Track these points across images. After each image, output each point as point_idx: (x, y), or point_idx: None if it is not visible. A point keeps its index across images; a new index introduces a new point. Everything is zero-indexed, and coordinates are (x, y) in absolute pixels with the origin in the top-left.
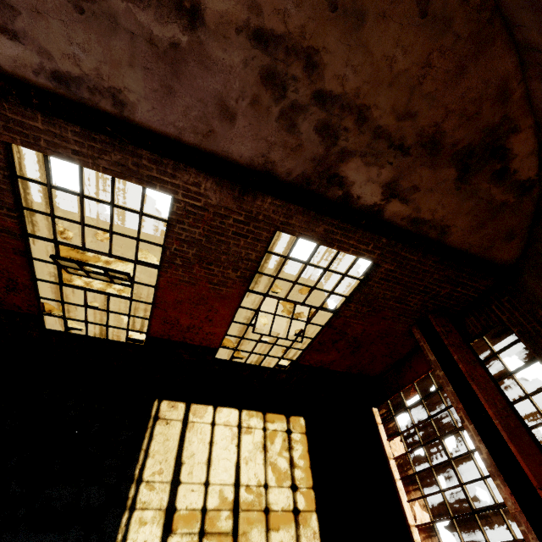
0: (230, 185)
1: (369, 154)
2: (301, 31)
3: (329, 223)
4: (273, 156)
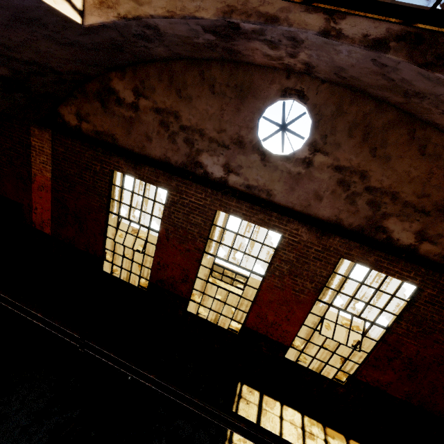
0: (315, 230)
1: (402, 215)
2: (358, 165)
3: (378, 255)
4: (341, 216)
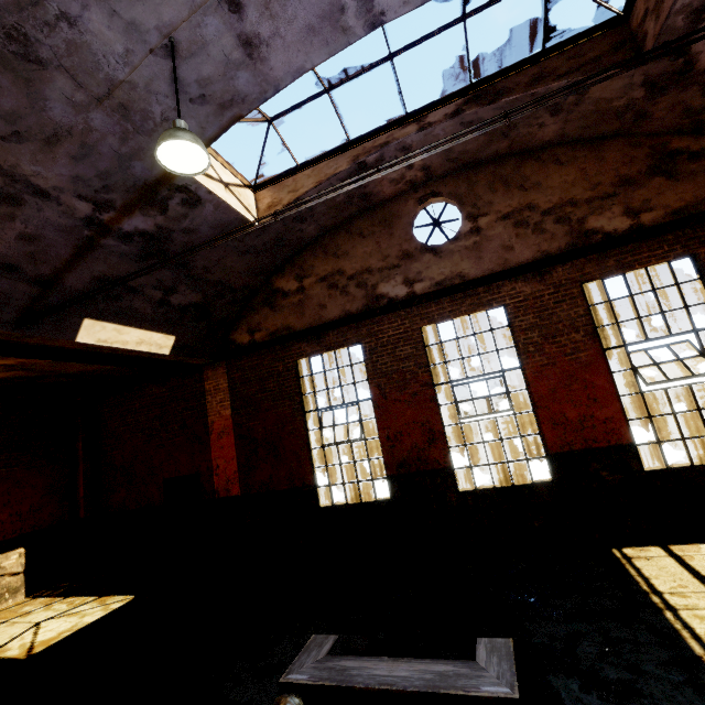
0: (531, 277)
1: (595, 211)
2: (519, 204)
3: (613, 255)
4: (543, 248)
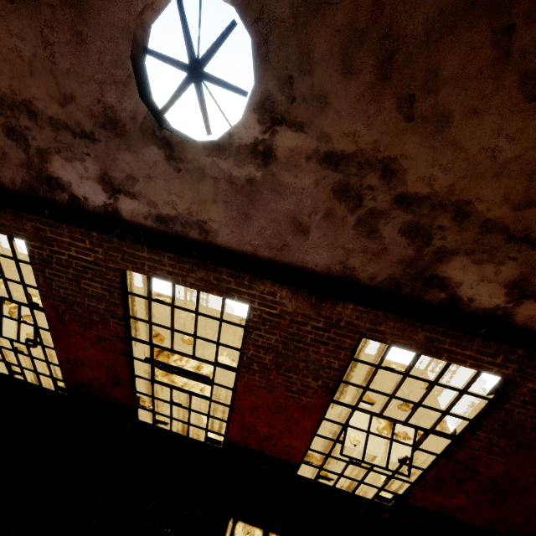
0: (306, 292)
1: (478, 251)
2: (374, 146)
3: (432, 329)
4: (353, 262)
